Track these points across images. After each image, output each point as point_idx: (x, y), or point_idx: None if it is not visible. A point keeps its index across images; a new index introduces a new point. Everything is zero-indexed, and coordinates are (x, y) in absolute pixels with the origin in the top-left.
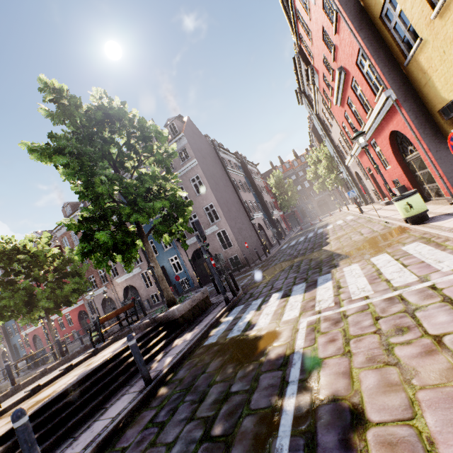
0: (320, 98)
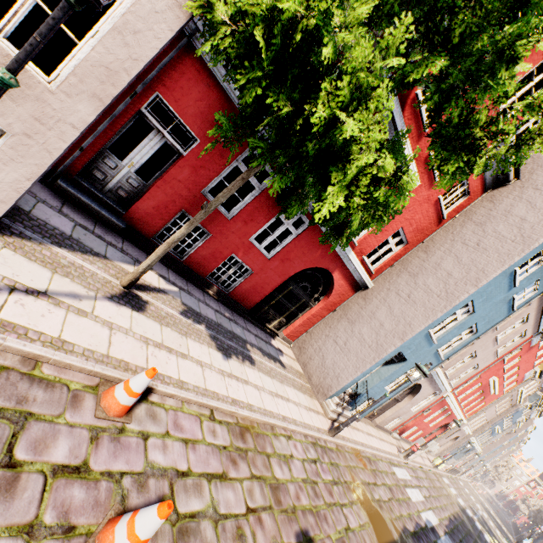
0: (529, 330)
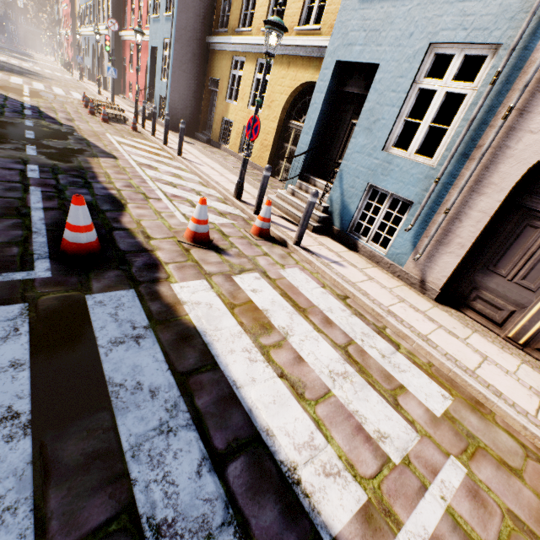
0: None
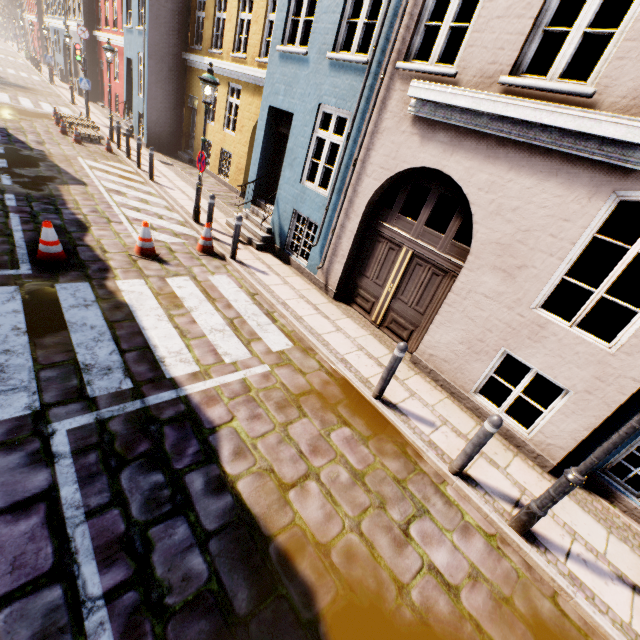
0: None
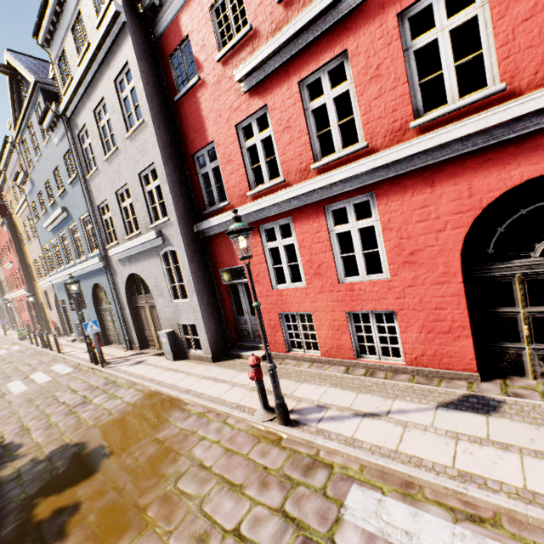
0: None
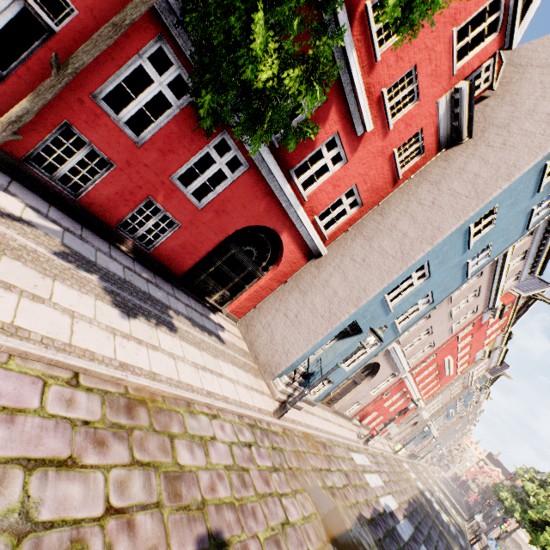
0: (481, 305)
